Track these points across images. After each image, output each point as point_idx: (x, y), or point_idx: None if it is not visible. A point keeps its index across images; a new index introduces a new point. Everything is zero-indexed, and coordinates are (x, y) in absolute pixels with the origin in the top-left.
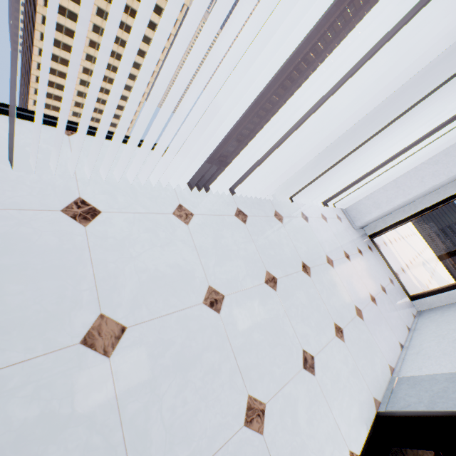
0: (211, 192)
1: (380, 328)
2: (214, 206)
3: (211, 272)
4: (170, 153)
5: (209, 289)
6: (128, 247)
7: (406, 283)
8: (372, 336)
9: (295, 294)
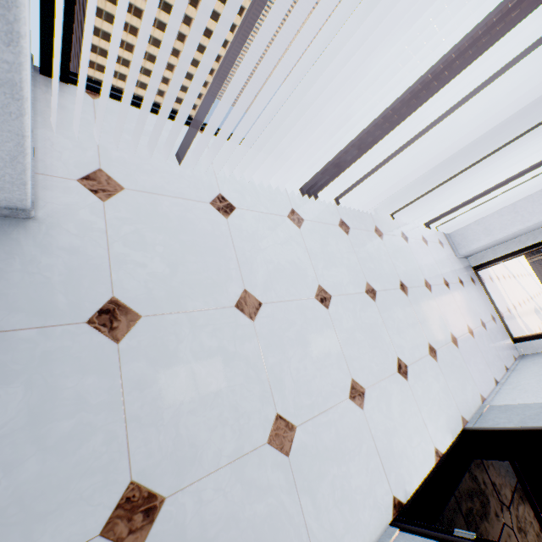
0: (317, 200)
1: (475, 360)
2: (321, 214)
3: (320, 274)
4: (282, 158)
5: (319, 288)
6: (257, 241)
7: (510, 324)
8: (465, 365)
9: (392, 309)
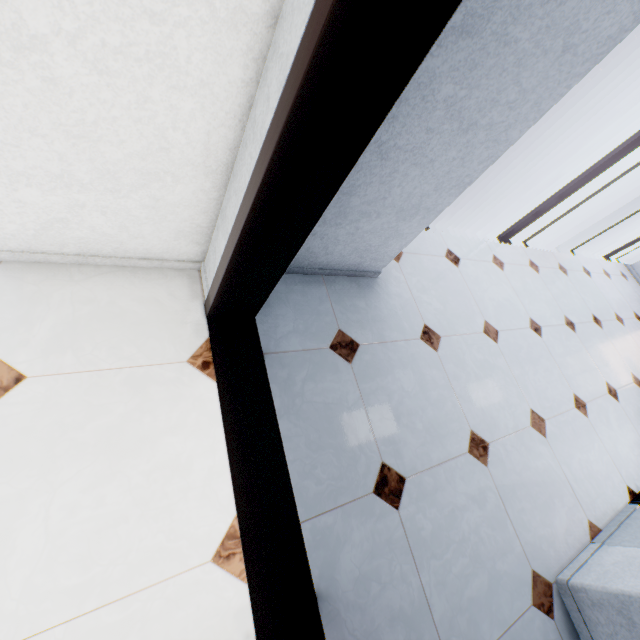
0: (507, 245)
1: None
2: (513, 257)
3: (527, 308)
4: (473, 211)
5: (530, 320)
6: (480, 283)
7: None
8: None
9: (591, 340)
